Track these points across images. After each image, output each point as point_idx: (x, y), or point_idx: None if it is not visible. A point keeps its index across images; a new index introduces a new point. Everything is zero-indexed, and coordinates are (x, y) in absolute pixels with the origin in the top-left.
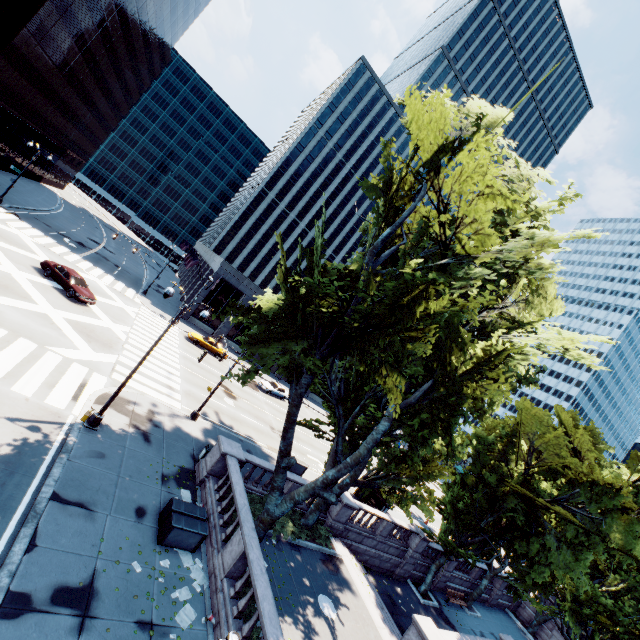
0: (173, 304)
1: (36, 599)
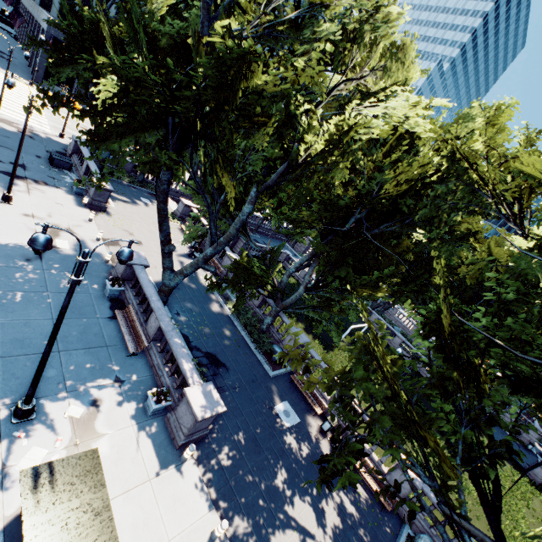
0: (23, 70)
1: (4, 162)
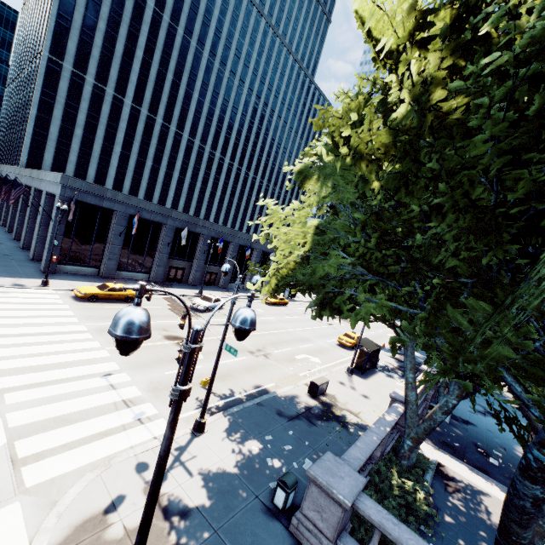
0: (18, 259)
1: None
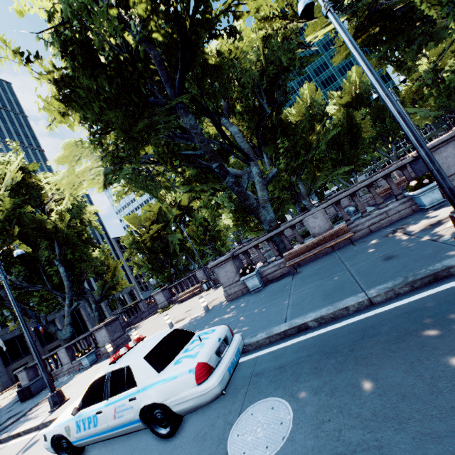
0: None
1: None
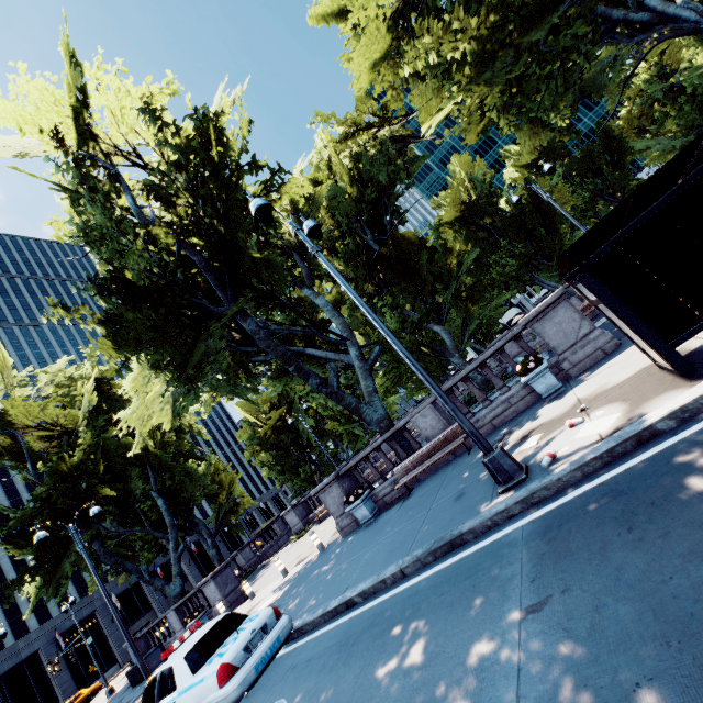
0: None
1: None
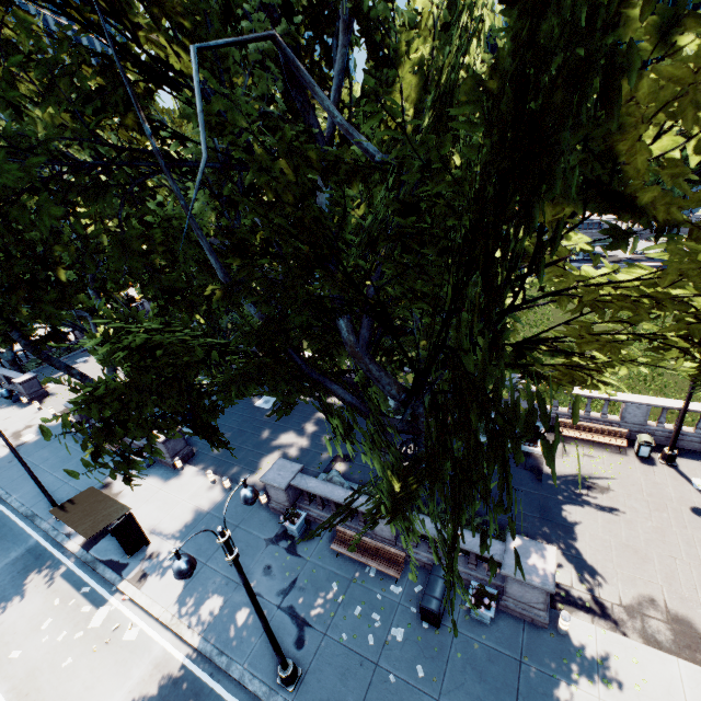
0: None
1: None
